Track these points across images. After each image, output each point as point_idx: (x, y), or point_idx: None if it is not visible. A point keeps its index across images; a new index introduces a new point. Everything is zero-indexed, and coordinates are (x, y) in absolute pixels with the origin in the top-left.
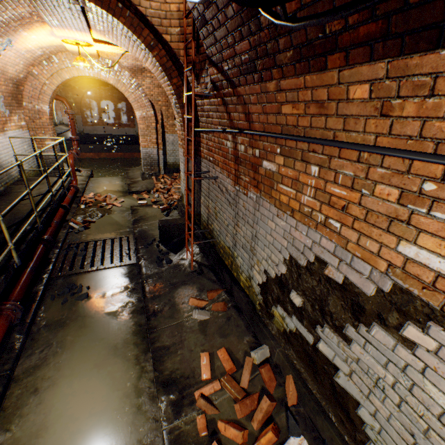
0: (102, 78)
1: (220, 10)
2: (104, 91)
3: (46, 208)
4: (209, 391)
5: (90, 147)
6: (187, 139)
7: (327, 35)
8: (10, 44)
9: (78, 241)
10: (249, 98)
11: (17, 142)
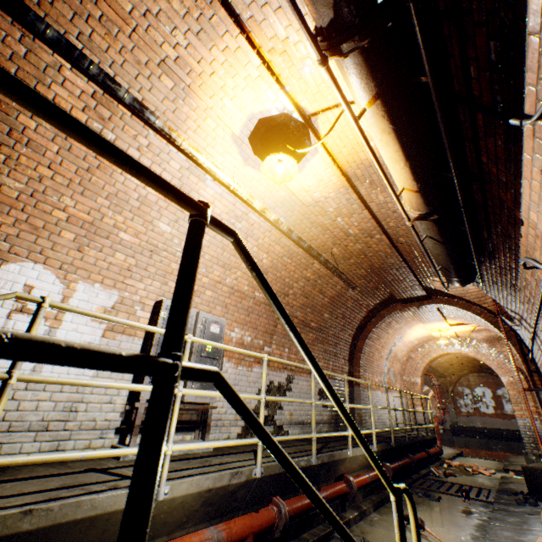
0: (461, 352)
1: (487, 285)
2: (477, 377)
3: (411, 436)
4: None
5: (463, 440)
6: (528, 370)
7: (508, 280)
8: (400, 338)
9: (436, 478)
10: (522, 314)
11: (396, 402)
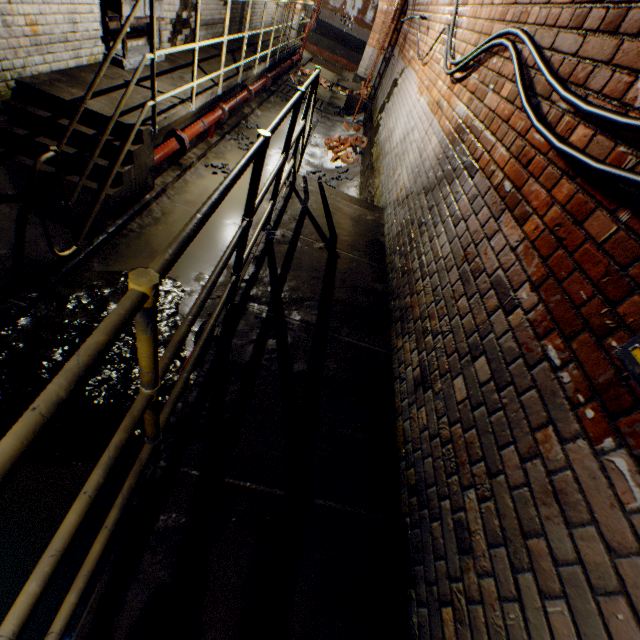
0: None
1: None
2: None
3: (288, 49)
4: (334, 141)
5: (317, 39)
6: (395, 29)
7: None
8: None
9: (293, 87)
10: None
11: None
